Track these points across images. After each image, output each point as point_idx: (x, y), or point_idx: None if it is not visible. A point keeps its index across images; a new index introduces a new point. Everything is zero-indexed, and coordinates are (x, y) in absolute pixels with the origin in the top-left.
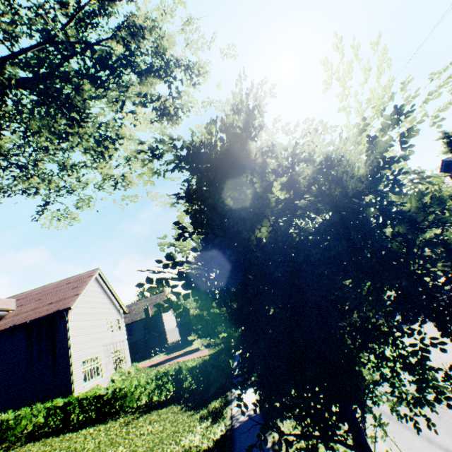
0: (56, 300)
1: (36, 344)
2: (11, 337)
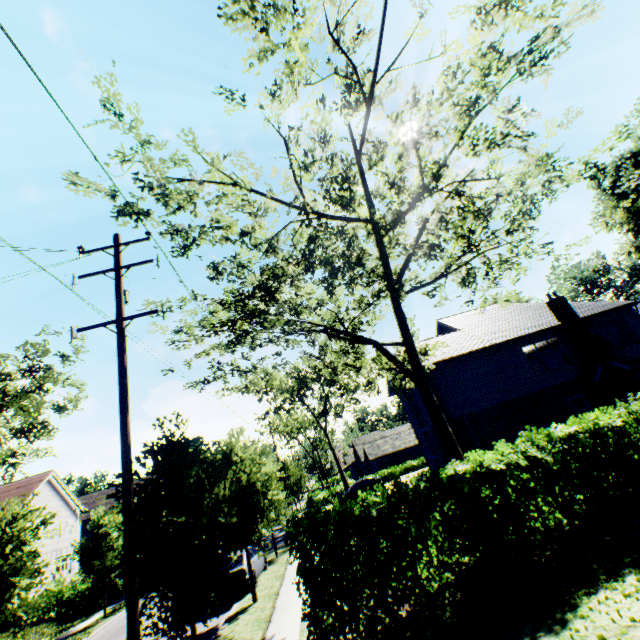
0: None
1: None
2: None
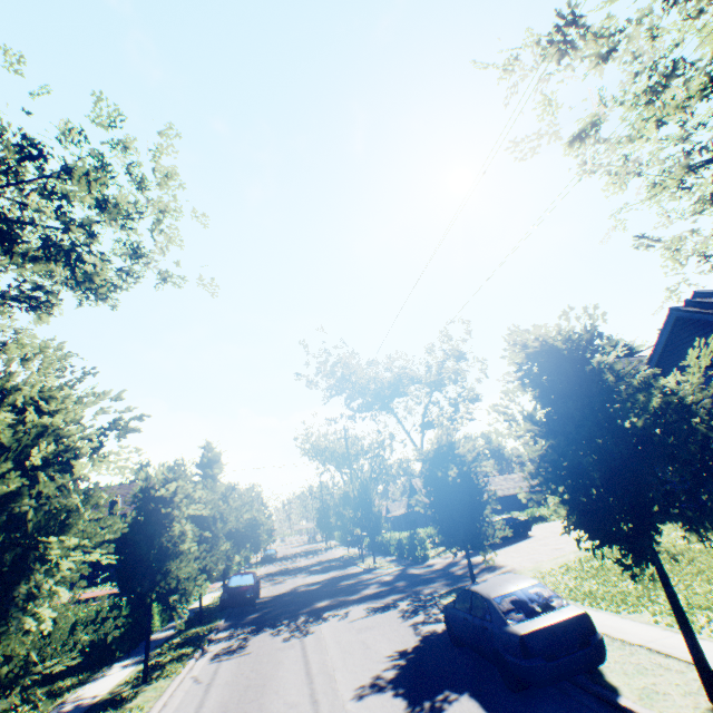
0: None
1: None
2: None
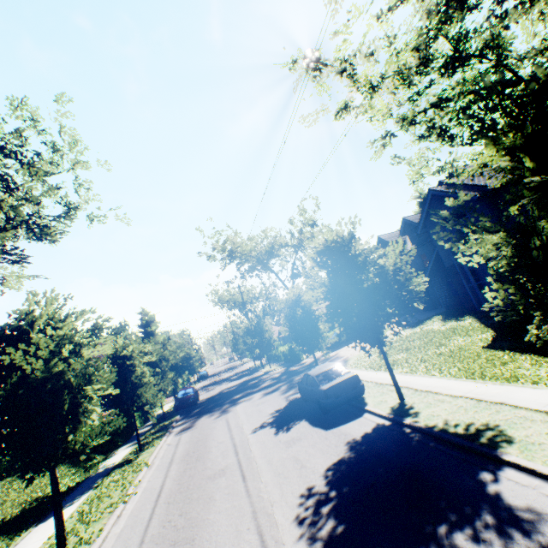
0: None
1: None
2: None
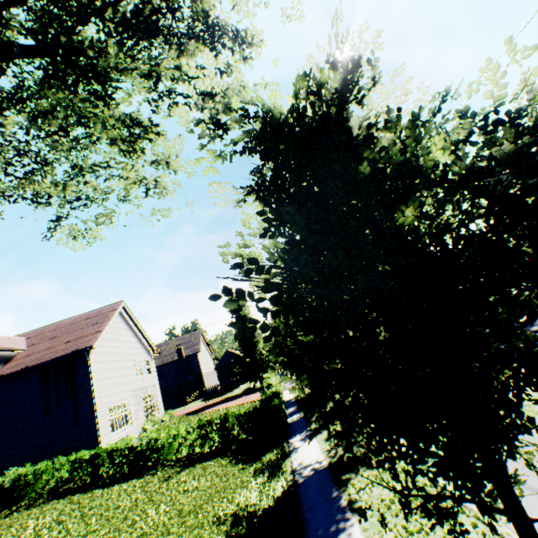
0: (75, 338)
1: (53, 389)
2: (23, 381)
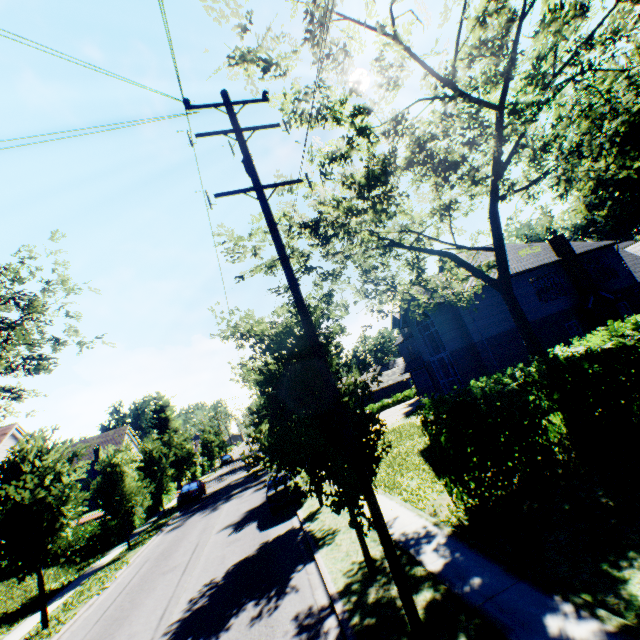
0: None
1: None
2: None
